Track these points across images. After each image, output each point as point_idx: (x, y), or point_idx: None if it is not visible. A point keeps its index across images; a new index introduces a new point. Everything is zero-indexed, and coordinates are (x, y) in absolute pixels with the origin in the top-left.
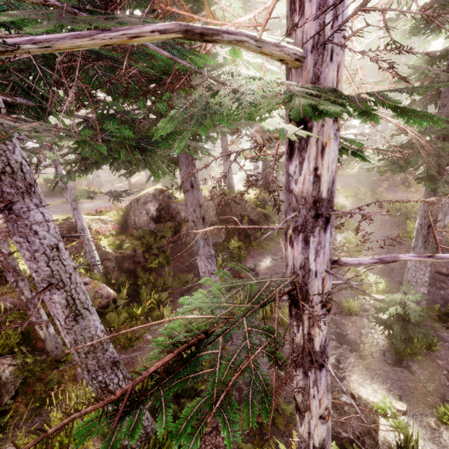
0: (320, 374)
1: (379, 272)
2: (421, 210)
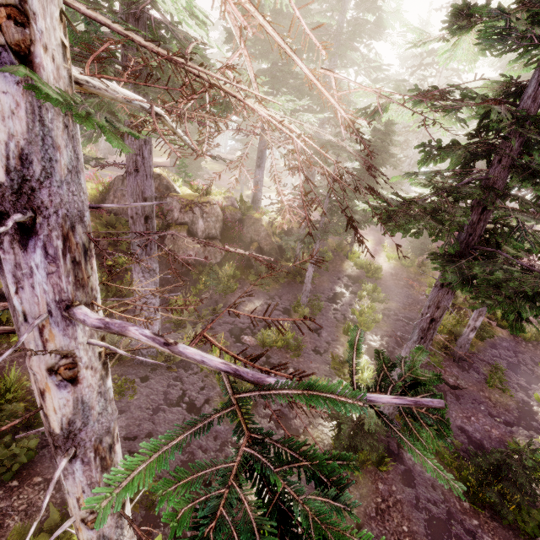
0: (71, 466)
1: None
2: (431, 296)
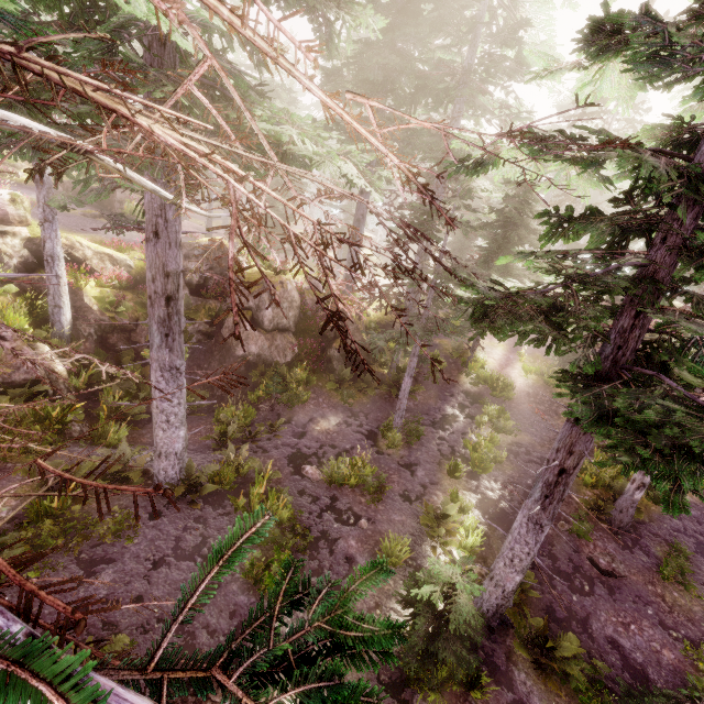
0: None
1: (495, 516)
2: (561, 435)
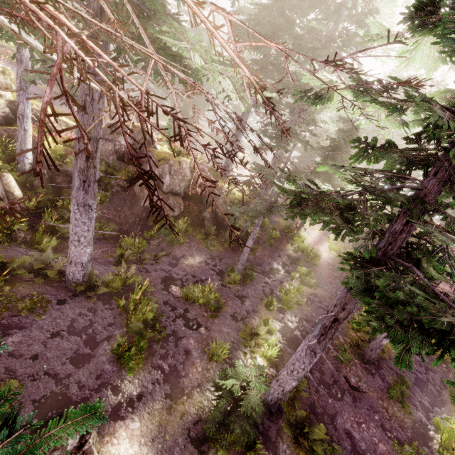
0: None
1: (290, 339)
2: (340, 295)
